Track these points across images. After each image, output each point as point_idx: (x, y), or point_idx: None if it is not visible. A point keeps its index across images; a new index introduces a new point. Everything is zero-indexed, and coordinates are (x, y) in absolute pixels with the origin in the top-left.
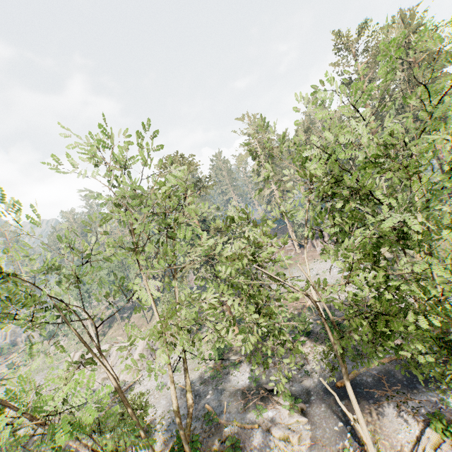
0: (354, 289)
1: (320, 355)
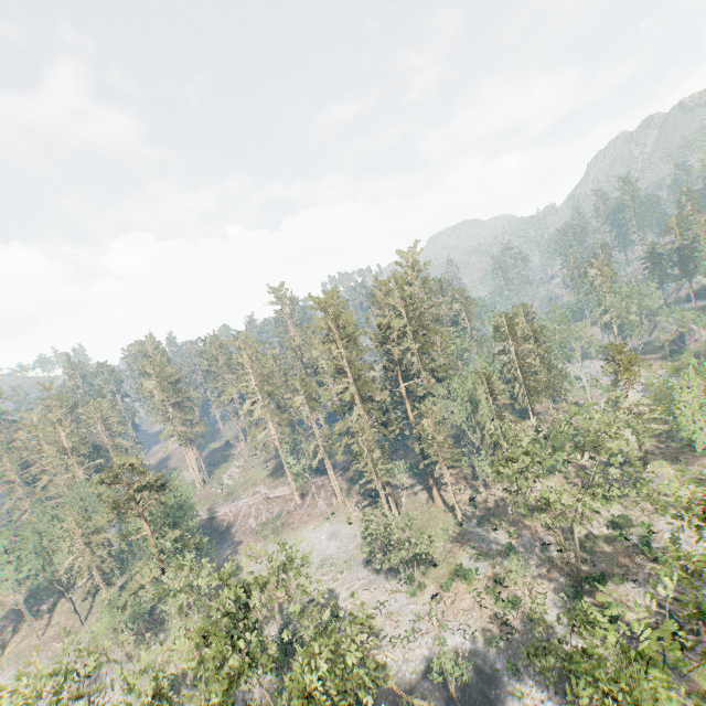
0: (330, 579)
1: (265, 685)
